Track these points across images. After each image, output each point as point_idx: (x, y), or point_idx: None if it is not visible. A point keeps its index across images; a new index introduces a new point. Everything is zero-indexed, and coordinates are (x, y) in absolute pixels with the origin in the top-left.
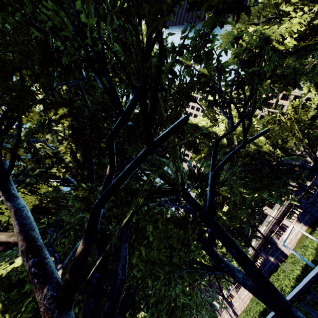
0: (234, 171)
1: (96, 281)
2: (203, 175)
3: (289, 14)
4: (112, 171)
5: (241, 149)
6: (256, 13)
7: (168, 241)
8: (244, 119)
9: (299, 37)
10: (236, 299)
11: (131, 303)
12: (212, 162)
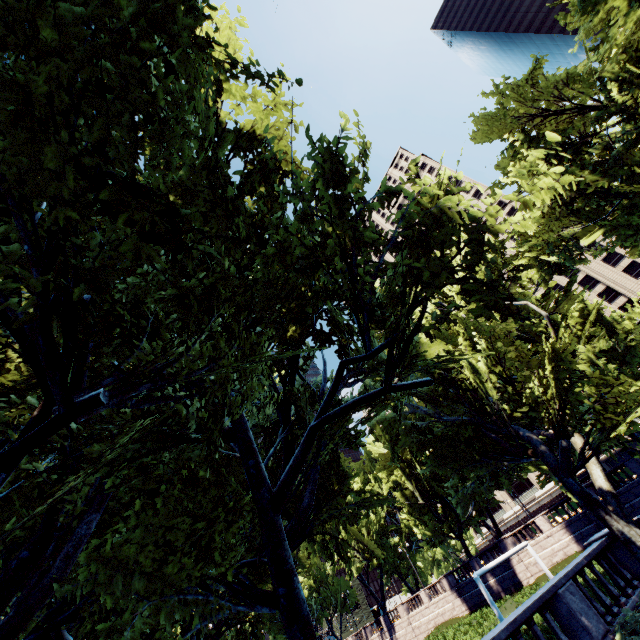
0: (358, 432)
1: (17, 565)
2: (340, 403)
3: (622, 109)
4: (45, 409)
5: (377, 397)
6: (551, 88)
7: (167, 533)
8: (392, 345)
9: (637, 166)
10: (403, 624)
11: (73, 615)
12: (325, 401)
